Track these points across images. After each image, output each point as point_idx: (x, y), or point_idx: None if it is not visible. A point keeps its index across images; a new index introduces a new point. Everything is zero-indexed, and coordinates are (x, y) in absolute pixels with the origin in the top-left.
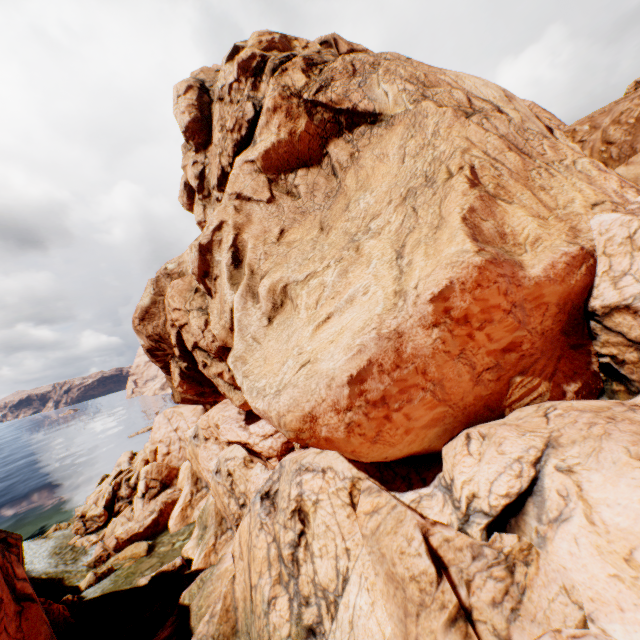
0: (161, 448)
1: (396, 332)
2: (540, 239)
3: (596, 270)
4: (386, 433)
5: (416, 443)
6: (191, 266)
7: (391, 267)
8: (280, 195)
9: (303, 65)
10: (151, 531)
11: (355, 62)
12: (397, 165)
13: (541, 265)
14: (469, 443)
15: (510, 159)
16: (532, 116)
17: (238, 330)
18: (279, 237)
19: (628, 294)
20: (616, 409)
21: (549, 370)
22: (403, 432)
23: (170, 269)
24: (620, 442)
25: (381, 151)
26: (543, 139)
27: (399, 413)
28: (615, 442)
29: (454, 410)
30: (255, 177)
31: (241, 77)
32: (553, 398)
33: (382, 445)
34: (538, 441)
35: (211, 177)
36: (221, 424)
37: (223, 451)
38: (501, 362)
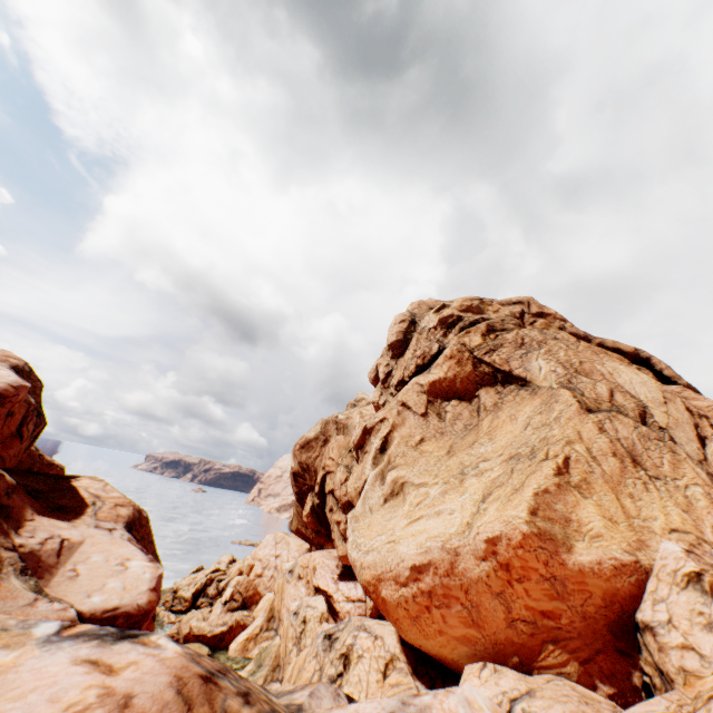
0: (257, 566)
1: (455, 550)
2: (600, 536)
3: (647, 586)
4: (424, 621)
5: (446, 648)
6: (354, 437)
7: (475, 504)
8: (432, 413)
9: (484, 330)
10: (215, 641)
11: (525, 337)
12: (520, 429)
13: (588, 556)
14: (483, 669)
15: (609, 462)
16: (687, 423)
17: (363, 497)
18: (417, 443)
19: (656, 618)
20: (603, 704)
21: (583, 655)
22: (437, 629)
23: (339, 418)
24: (565, 707)
25: (515, 412)
26: (667, 453)
27: (438, 611)
28: (563, 706)
29: (486, 640)
30: (419, 395)
31: (438, 326)
32: (581, 684)
33: (418, 629)
34: (523, 686)
35: (394, 377)
36: (319, 567)
37: (308, 596)
38: (538, 621)
